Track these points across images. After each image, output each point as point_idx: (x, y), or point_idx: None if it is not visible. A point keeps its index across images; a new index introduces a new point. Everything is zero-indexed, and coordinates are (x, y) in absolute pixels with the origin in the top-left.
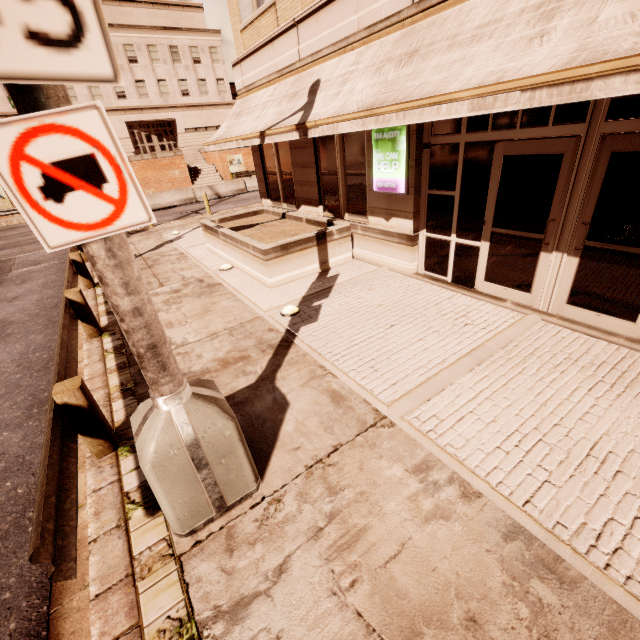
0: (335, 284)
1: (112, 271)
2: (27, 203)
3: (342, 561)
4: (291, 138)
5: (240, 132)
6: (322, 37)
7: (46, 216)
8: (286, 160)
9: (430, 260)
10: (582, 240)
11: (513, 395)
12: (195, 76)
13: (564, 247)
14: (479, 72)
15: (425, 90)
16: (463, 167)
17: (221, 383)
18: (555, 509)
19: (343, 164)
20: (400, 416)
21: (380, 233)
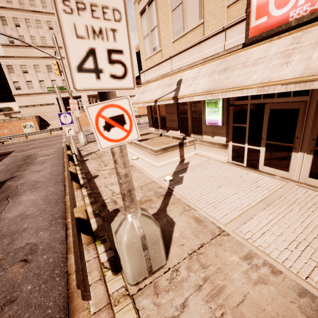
0: (188, 166)
1: (121, 158)
2: (98, 132)
3: (214, 303)
4: (170, 102)
5: (144, 100)
6: (182, 62)
7: (103, 136)
8: (163, 111)
9: (234, 155)
10: (313, 147)
11: (289, 222)
12: None
13: (304, 150)
14: (259, 77)
15: (234, 84)
16: (250, 114)
17: None
18: None
19: (190, 112)
20: (232, 230)
21: (209, 143)
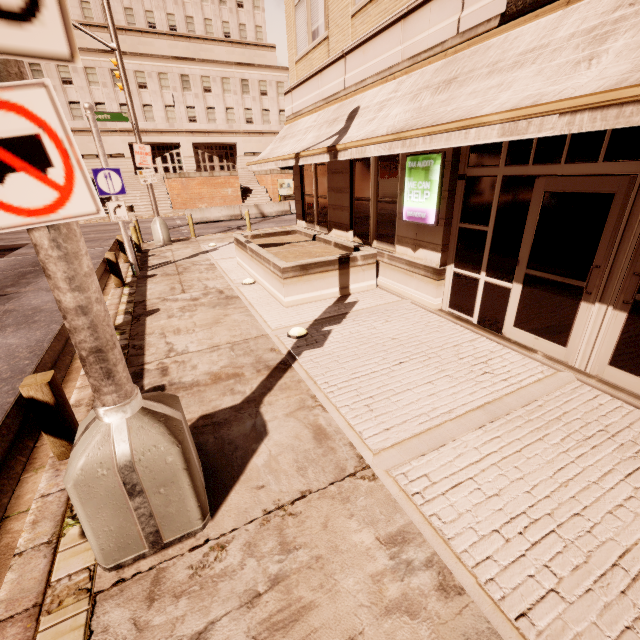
0: (351, 311)
1: (55, 263)
2: None
3: None
4: (322, 160)
5: (280, 153)
6: (367, 67)
7: None
8: (323, 184)
9: (456, 297)
10: (632, 293)
11: (527, 466)
12: (260, 106)
13: (609, 299)
14: (515, 96)
15: (455, 114)
16: (499, 201)
17: (206, 399)
18: (559, 634)
19: (376, 191)
20: (386, 469)
21: (406, 263)
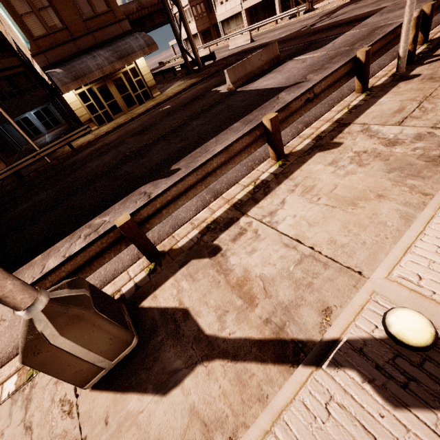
0: None
1: None
2: None
3: None
4: None
5: None
6: None
7: None
8: None
9: None
10: None
11: None
12: None
13: None
14: None
15: None
16: None
17: (208, 296)
18: None
19: None
20: None
21: None
